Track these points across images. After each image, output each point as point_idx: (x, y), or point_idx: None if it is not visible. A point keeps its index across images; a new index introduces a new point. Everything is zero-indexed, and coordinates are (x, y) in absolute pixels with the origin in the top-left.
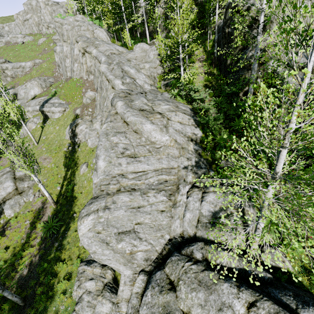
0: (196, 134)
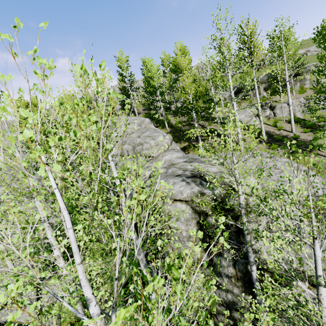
0: (53, 223)
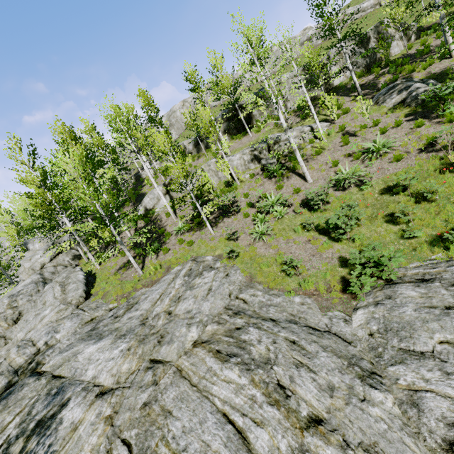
0: None
